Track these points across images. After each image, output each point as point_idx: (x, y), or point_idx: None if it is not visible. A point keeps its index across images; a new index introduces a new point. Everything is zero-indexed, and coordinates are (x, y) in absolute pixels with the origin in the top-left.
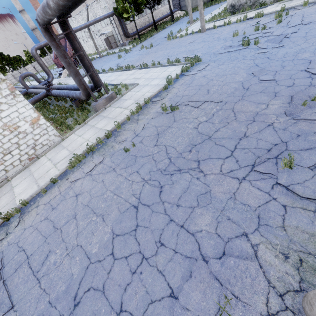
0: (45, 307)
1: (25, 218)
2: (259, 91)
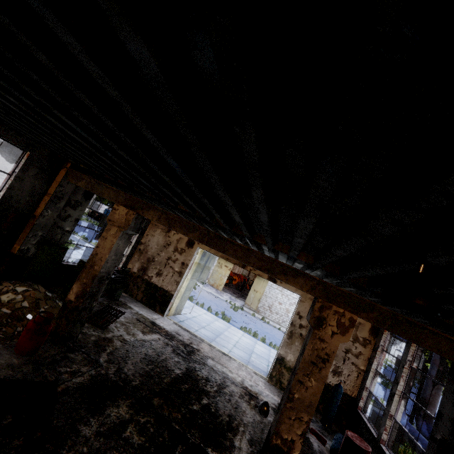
0: (261, 328)
1: (265, 323)
2: (381, 397)
